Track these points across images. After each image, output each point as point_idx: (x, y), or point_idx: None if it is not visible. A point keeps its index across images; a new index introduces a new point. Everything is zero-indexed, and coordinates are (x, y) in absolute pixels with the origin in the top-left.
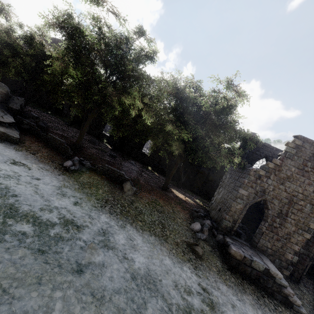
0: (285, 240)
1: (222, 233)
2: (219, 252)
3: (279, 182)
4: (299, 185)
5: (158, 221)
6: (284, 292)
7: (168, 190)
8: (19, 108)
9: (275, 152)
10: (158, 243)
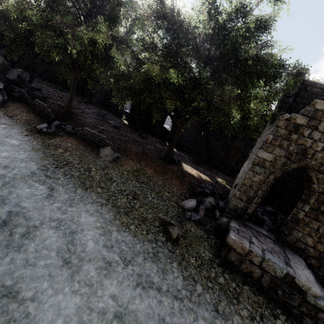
0: None
1: (228, 216)
2: (216, 241)
3: None
4: None
5: (131, 191)
6: (322, 320)
7: (172, 163)
8: (15, 78)
9: None
10: (111, 214)
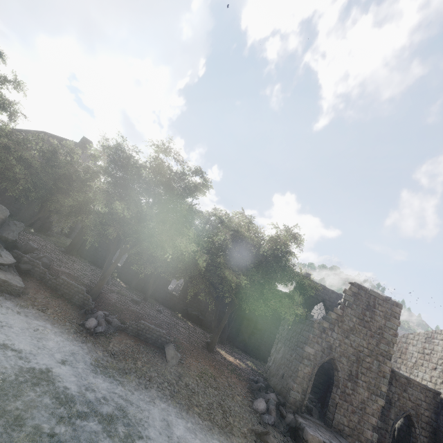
0: (360, 411)
1: (291, 411)
2: (293, 442)
3: (344, 335)
4: (362, 338)
5: (216, 403)
6: None
7: (214, 351)
8: (17, 237)
9: (332, 295)
10: (224, 438)
